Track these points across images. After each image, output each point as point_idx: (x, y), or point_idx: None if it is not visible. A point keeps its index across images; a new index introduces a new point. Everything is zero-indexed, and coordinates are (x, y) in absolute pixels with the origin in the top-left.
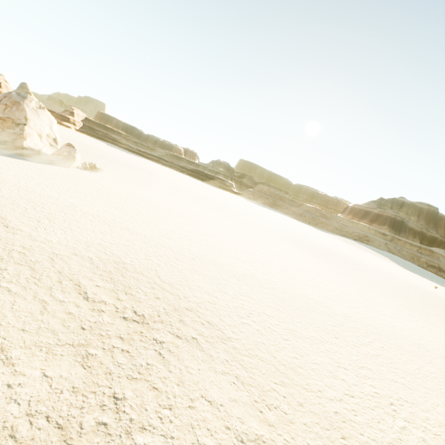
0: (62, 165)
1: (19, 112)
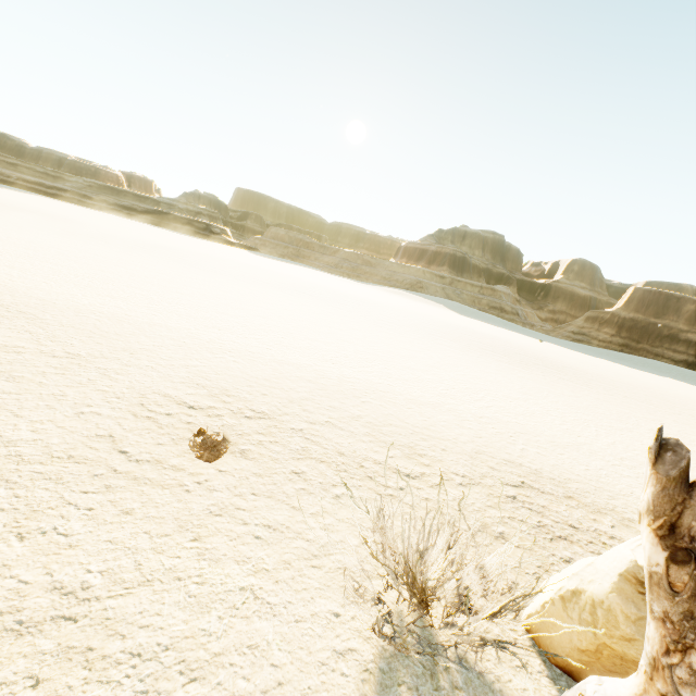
0: None
1: None
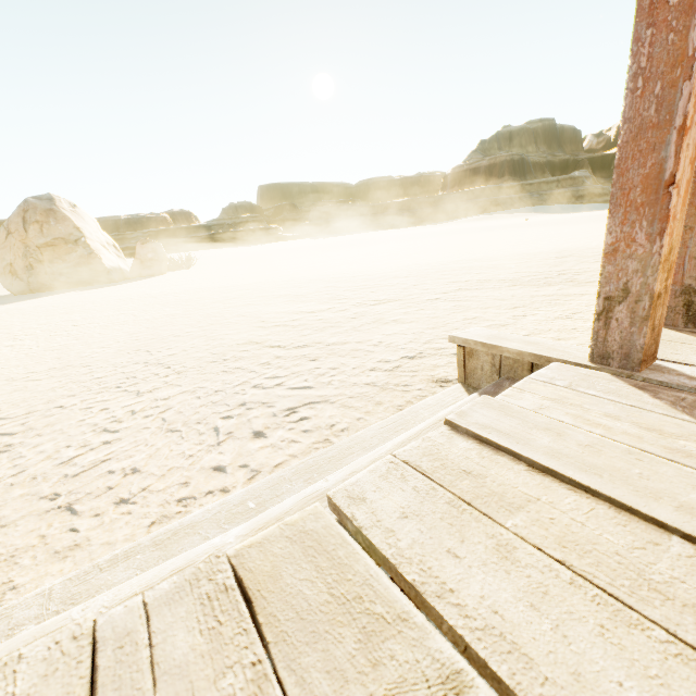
0: (158, 274)
1: (61, 224)
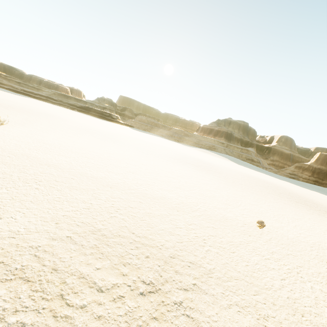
0: None
1: None
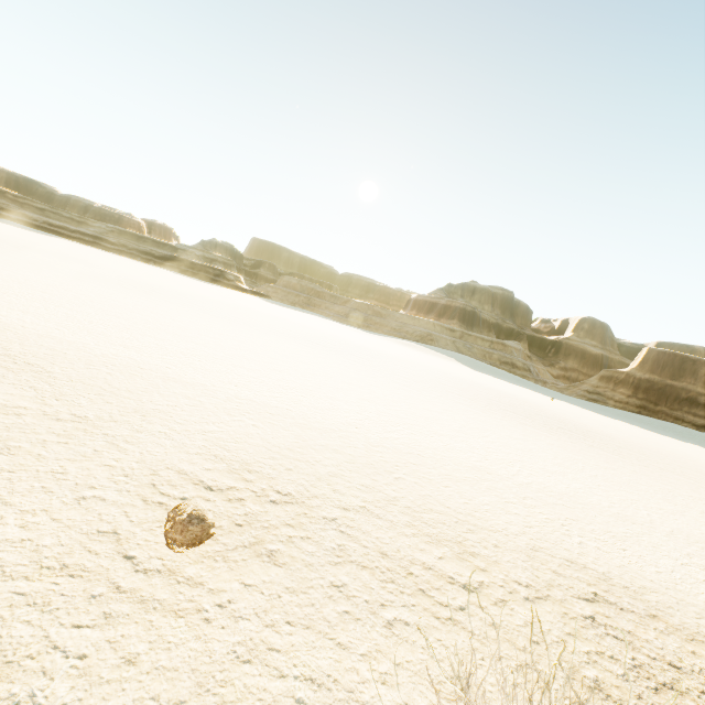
0: None
1: None
